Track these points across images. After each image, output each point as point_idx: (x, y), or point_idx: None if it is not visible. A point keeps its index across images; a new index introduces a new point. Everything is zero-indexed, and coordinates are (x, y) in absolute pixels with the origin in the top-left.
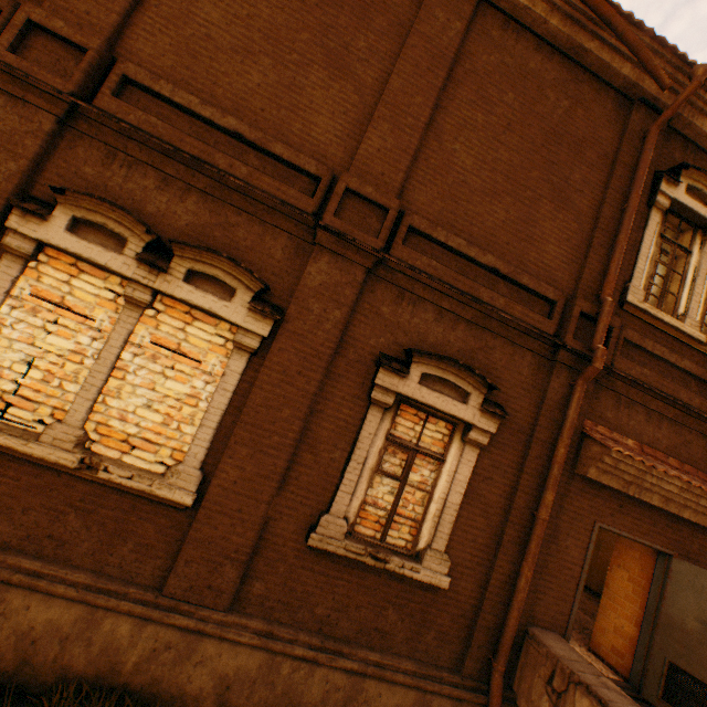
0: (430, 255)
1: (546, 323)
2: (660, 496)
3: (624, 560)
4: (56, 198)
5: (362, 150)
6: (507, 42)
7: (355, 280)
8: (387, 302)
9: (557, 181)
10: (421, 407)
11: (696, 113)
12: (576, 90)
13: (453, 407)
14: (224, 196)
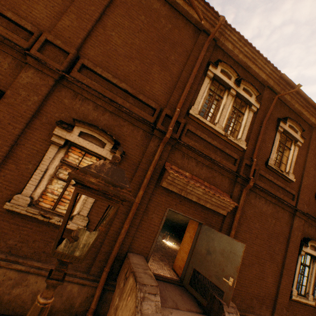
0: (94, 80)
1: (150, 117)
2: (196, 197)
3: (190, 229)
4: None
5: (59, 25)
6: None
7: (48, 83)
8: (67, 97)
9: (163, 58)
10: (82, 148)
11: (226, 39)
12: (175, 21)
13: (96, 148)
14: None
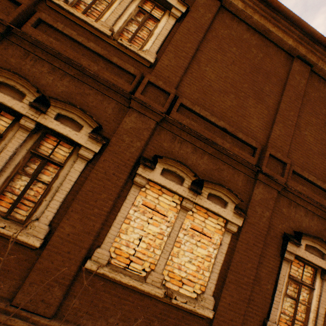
0: (299, 183)
1: None
2: None
3: None
4: (157, 159)
5: (272, 135)
6: (320, 87)
7: (273, 196)
8: (284, 206)
9: None
10: (302, 260)
11: None
12: None
13: (319, 261)
14: (219, 156)
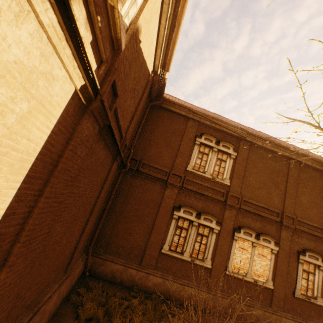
0: (301, 225)
1: None
2: None
3: None
4: (241, 228)
5: (285, 205)
6: (306, 170)
7: (290, 234)
8: (295, 237)
9: None
10: (307, 261)
11: None
12: None
13: (315, 261)
14: (263, 220)
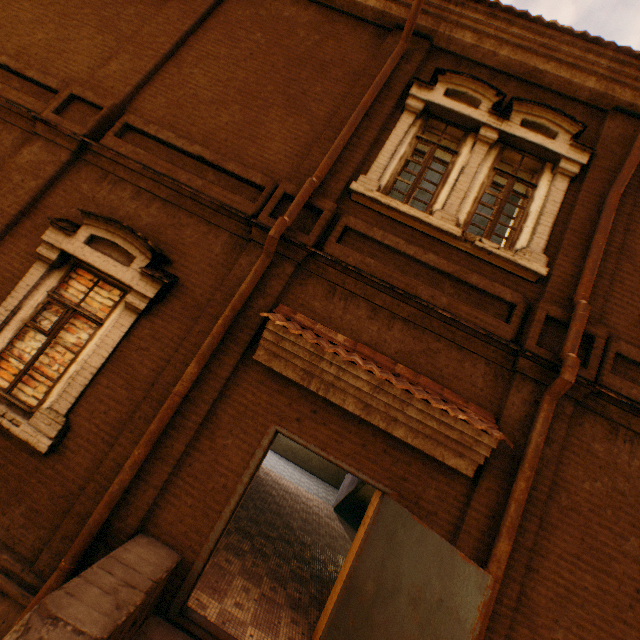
0: (144, 148)
1: (247, 204)
2: (356, 399)
3: (369, 515)
4: None
5: (102, 73)
6: (265, 2)
7: (60, 160)
8: (90, 181)
9: (294, 93)
10: (93, 270)
11: (454, 27)
12: (330, 28)
13: (113, 267)
14: None
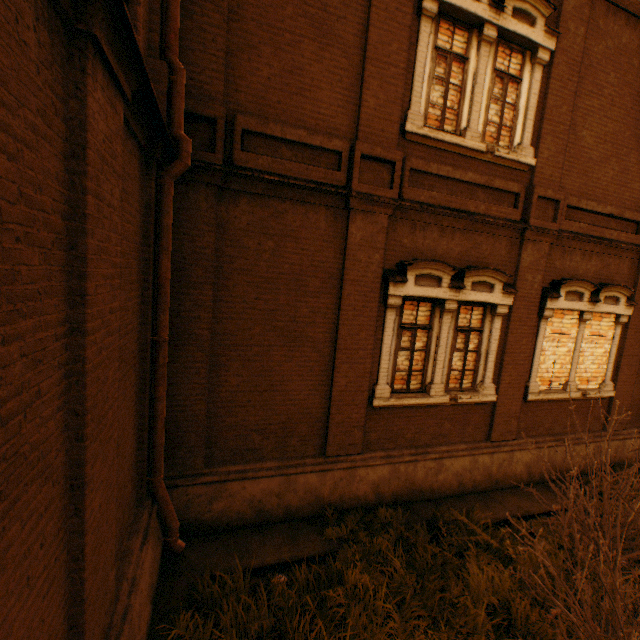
0: None
1: None
2: None
3: None
4: (560, 286)
5: None
6: None
7: None
8: None
9: None
10: None
11: None
12: None
13: None
14: (606, 251)
